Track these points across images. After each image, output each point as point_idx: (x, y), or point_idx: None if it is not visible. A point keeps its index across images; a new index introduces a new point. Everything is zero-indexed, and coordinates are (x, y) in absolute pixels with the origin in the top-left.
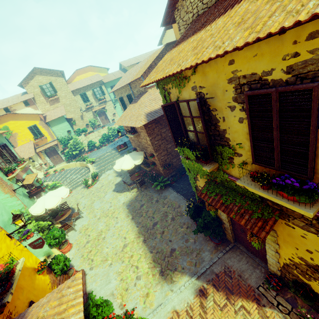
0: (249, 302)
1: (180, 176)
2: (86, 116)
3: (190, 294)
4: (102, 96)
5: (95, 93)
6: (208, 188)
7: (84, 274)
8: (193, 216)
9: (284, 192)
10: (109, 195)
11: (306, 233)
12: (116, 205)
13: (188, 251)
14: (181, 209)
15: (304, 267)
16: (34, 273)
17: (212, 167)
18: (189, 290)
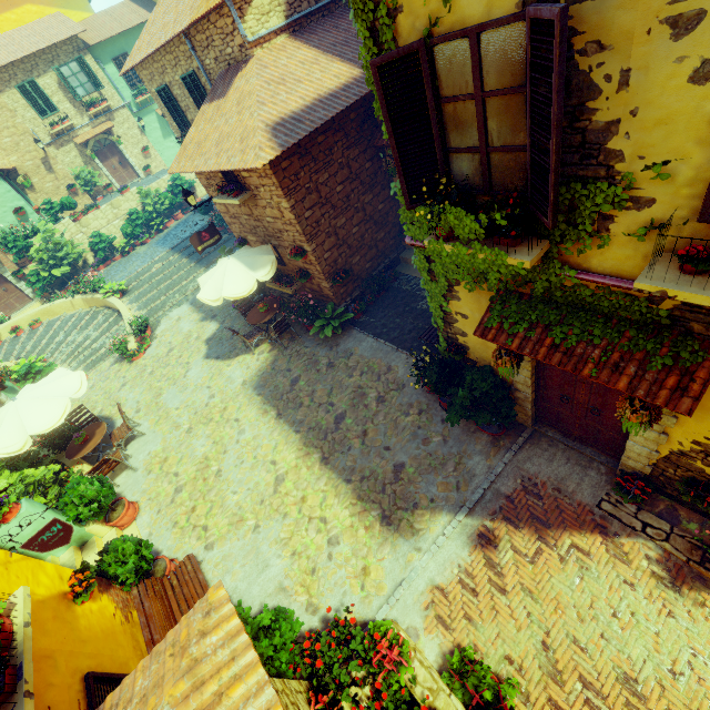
0: (586, 535)
1: (373, 298)
2: (62, 162)
3: (461, 547)
4: (95, 92)
5: (70, 82)
6: (502, 314)
7: (198, 565)
8: (439, 385)
9: None
10: (199, 369)
11: None
12: (226, 390)
13: (435, 463)
14: (395, 374)
15: None
16: (66, 607)
17: (537, 254)
18: (456, 541)
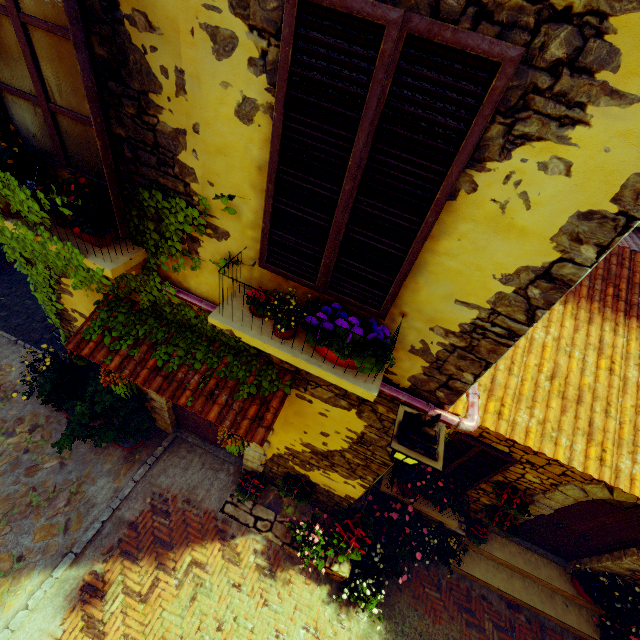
0: (207, 545)
1: None
2: None
3: (51, 617)
4: None
5: None
6: (106, 324)
7: None
8: (54, 396)
9: (331, 349)
10: None
11: (331, 409)
12: None
13: (40, 500)
14: (4, 376)
15: (308, 456)
16: None
17: (123, 262)
18: (45, 611)
